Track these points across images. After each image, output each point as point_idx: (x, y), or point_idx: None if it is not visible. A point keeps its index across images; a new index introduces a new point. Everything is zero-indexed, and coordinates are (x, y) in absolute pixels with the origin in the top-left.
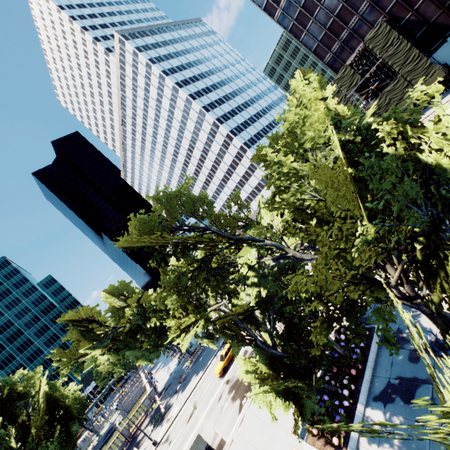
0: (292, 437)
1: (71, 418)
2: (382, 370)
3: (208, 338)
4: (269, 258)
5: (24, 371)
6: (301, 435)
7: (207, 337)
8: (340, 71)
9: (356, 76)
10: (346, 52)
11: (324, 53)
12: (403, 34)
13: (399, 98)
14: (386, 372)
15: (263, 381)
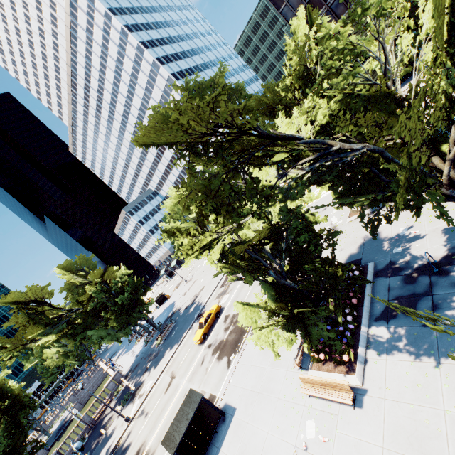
0: (293, 371)
1: (21, 408)
2: (380, 296)
3: (225, 263)
4: (308, 158)
5: None
6: (304, 367)
7: (224, 262)
8: None
9: None
10: None
11: None
12: None
13: None
14: (384, 297)
15: (273, 313)
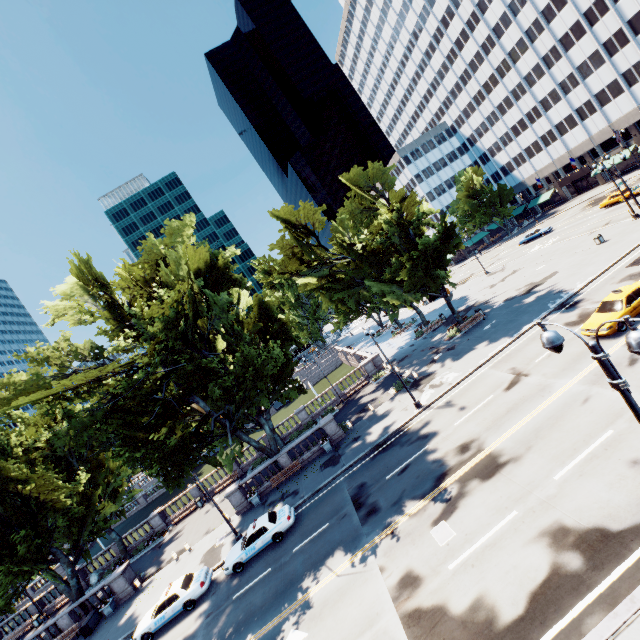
0: None
1: (287, 338)
2: None
3: None
4: None
5: (236, 252)
6: None
7: None
8: None
9: None
10: None
11: None
12: None
13: None
14: None
15: None
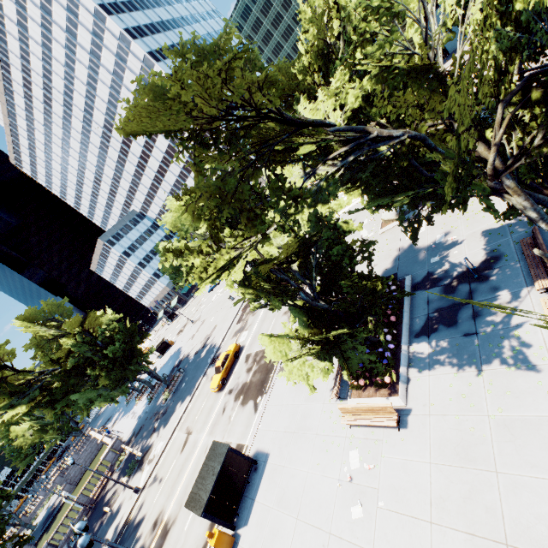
0: (331, 403)
1: None
2: (419, 311)
3: (248, 286)
4: (341, 150)
5: None
6: (342, 397)
7: (246, 285)
8: None
9: None
10: None
11: None
12: None
13: None
14: (424, 311)
15: (306, 341)
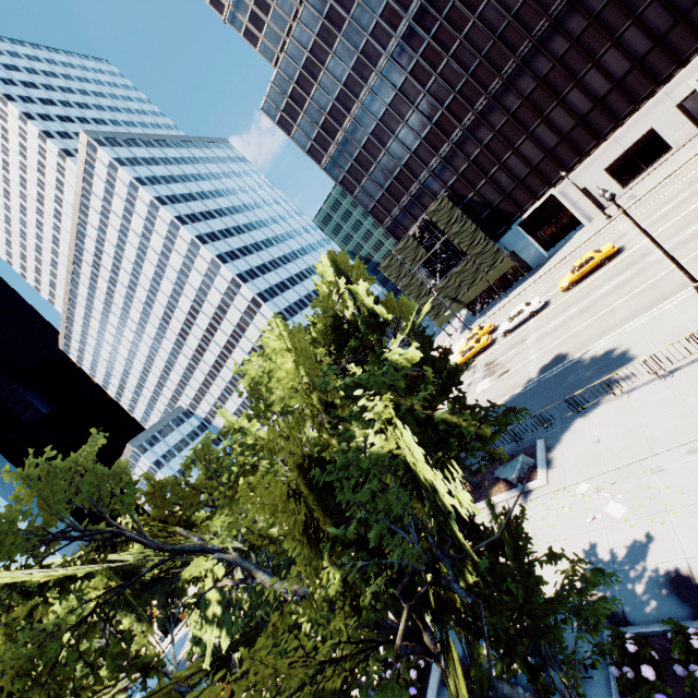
0: None
1: None
2: None
3: None
4: (229, 582)
5: None
6: None
7: None
8: (402, 240)
9: (420, 250)
10: (408, 219)
11: (383, 216)
12: (467, 212)
13: (470, 282)
14: None
15: None
